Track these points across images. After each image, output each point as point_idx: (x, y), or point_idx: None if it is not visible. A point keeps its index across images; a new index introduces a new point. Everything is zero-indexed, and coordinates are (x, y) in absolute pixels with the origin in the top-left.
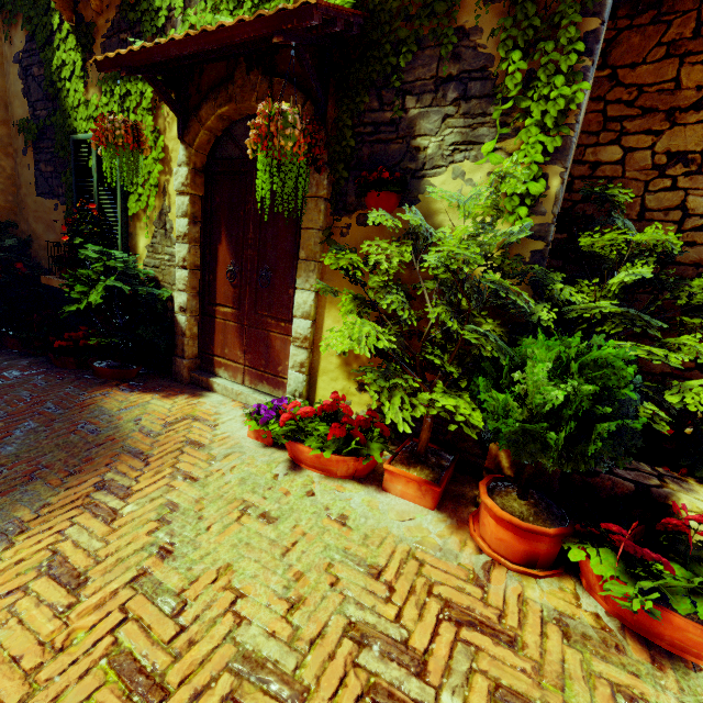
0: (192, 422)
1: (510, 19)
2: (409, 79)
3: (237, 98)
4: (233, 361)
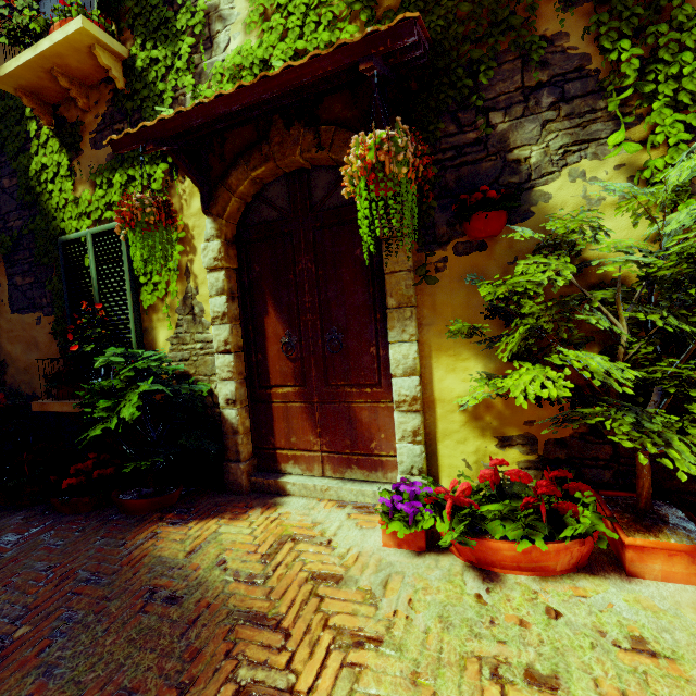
0: (295, 545)
1: (605, 14)
2: (488, 96)
3: (276, 156)
4: (304, 451)
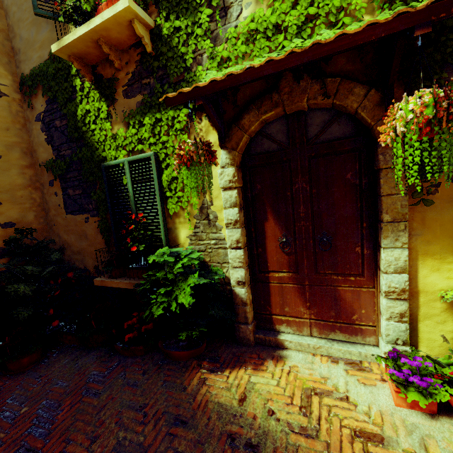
0: (321, 399)
1: None
2: None
3: (285, 102)
4: (295, 317)
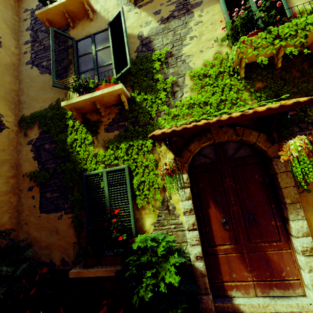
0: None
1: None
2: (311, 118)
3: (215, 138)
4: (241, 281)
